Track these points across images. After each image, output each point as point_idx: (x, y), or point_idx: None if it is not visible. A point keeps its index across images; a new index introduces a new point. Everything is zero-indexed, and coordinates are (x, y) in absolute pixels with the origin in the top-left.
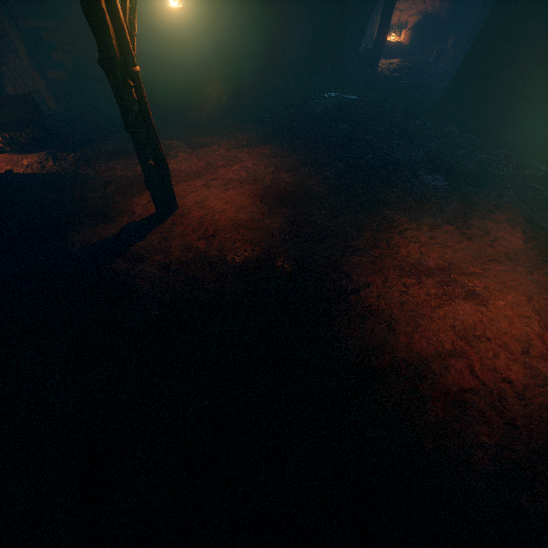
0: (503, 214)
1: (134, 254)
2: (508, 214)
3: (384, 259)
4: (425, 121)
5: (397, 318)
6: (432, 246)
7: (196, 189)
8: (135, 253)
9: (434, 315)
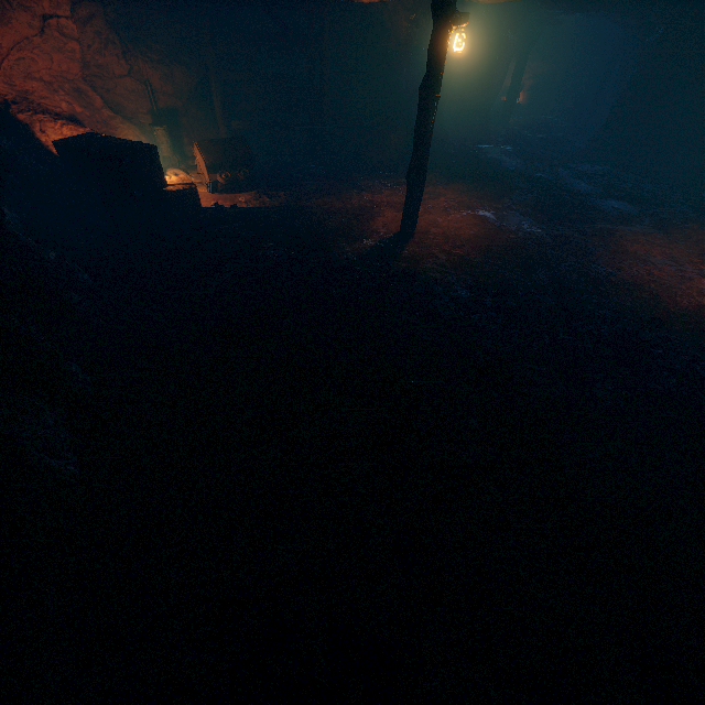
0: (694, 224)
1: (406, 259)
2: (698, 224)
3: (618, 255)
4: (582, 164)
5: (656, 289)
6: (651, 246)
7: (420, 215)
8: (407, 258)
9: (682, 287)
